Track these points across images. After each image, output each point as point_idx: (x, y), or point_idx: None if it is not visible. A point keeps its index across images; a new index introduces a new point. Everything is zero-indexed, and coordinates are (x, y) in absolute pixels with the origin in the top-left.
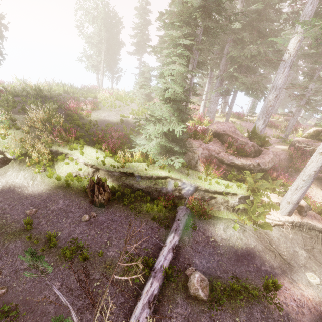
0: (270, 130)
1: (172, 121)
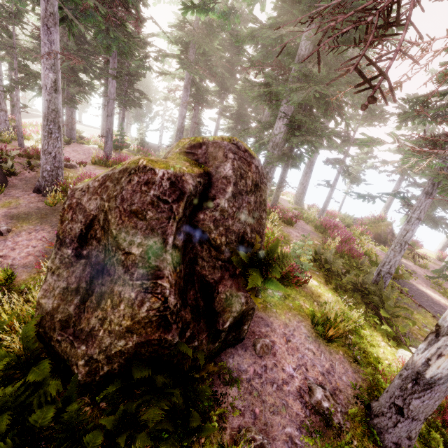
0: None
1: None
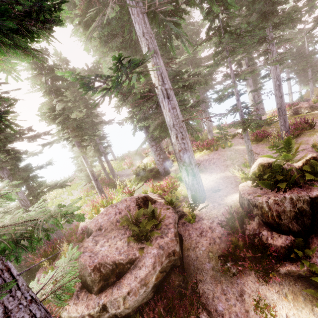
0: (256, 148)
1: None
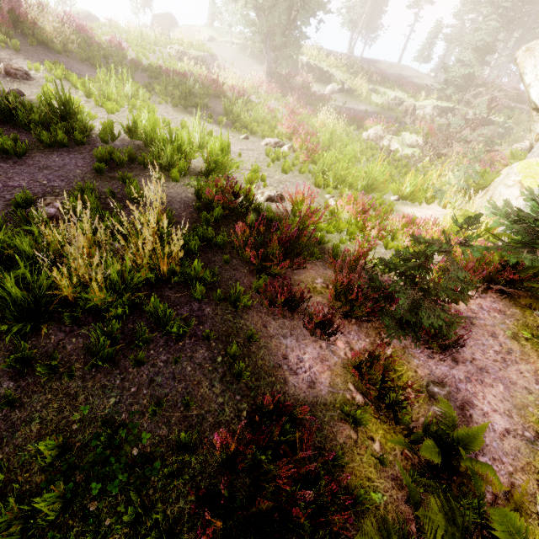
0: None
1: (475, 64)
